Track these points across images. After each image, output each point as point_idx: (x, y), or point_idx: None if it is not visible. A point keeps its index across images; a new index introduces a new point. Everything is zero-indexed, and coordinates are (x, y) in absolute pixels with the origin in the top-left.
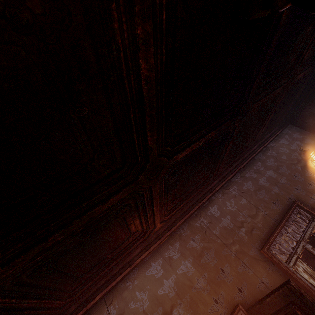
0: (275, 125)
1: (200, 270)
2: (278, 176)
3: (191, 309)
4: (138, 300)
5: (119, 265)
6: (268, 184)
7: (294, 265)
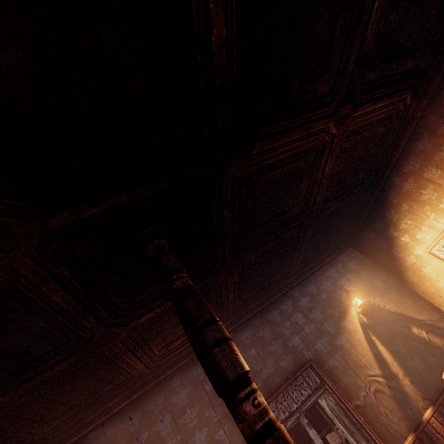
0: (323, 251)
1: (175, 430)
2: (306, 322)
3: None
4: None
5: (96, 412)
6: (289, 332)
7: None
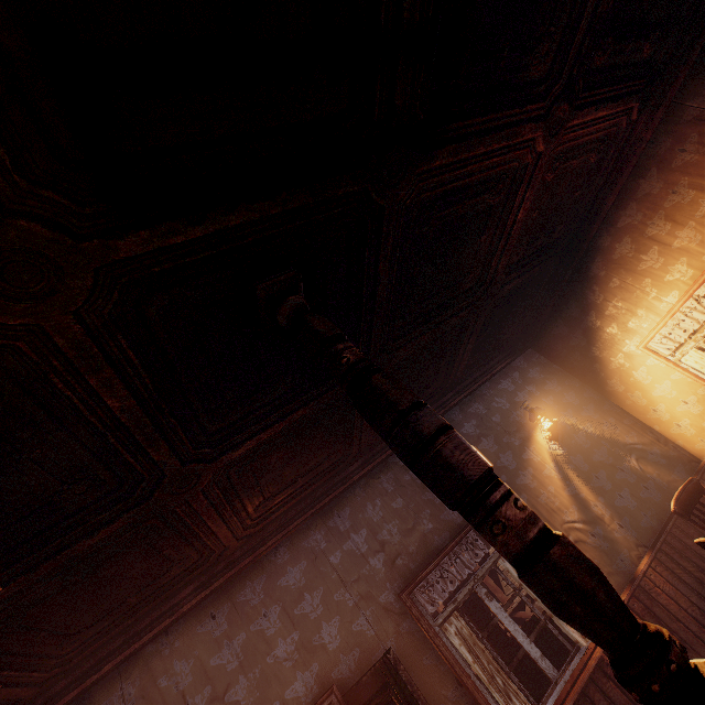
0: (494, 353)
1: (289, 626)
2: None
3: (258, 690)
4: (174, 674)
5: (153, 613)
6: None
7: (445, 621)
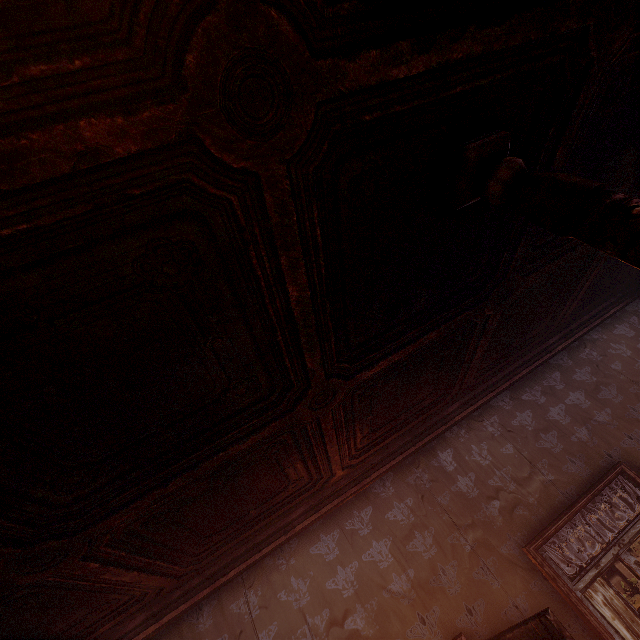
0: (607, 294)
1: (402, 562)
2: (594, 406)
3: (377, 623)
4: (292, 590)
5: (268, 528)
6: (567, 421)
7: (587, 587)
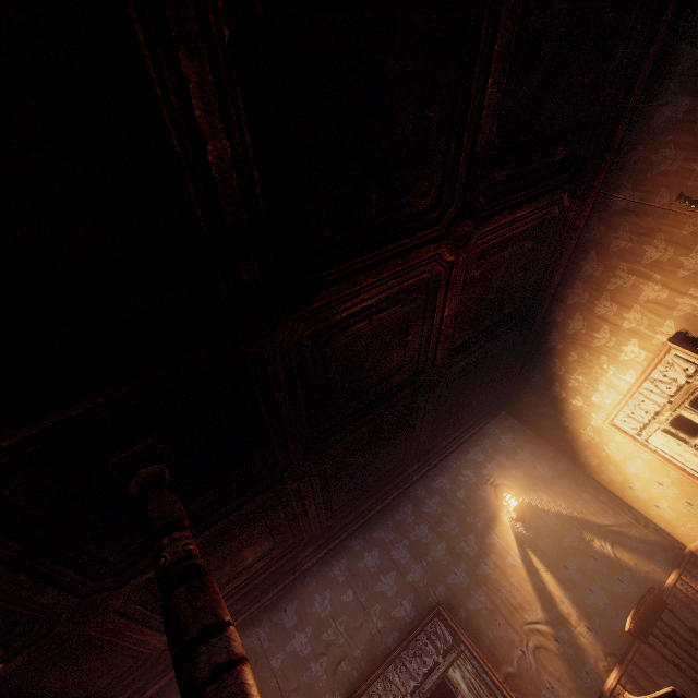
0: (461, 421)
1: None
2: (434, 540)
3: None
4: None
5: None
6: (407, 559)
7: None
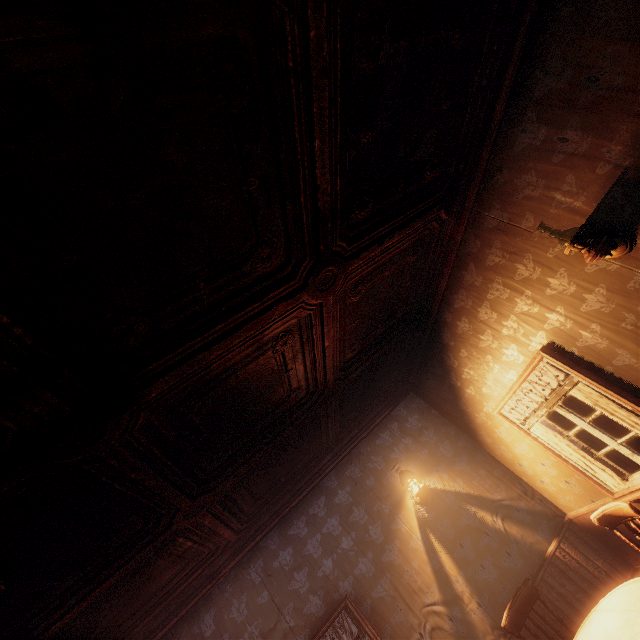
0: (370, 409)
1: None
2: (344, 531)
3: None
4: None
5: None
6: (319, 553)
7: None
